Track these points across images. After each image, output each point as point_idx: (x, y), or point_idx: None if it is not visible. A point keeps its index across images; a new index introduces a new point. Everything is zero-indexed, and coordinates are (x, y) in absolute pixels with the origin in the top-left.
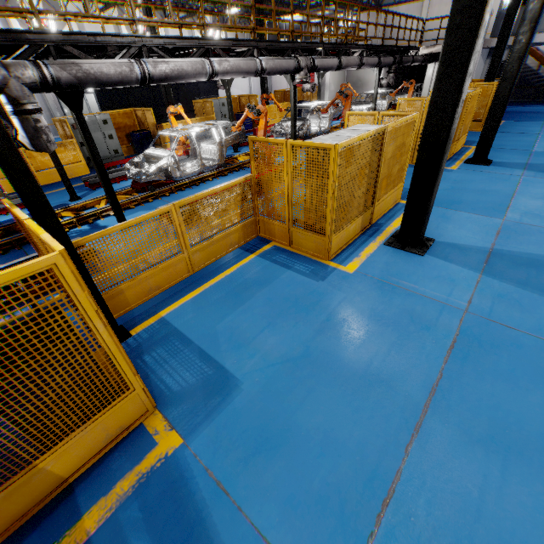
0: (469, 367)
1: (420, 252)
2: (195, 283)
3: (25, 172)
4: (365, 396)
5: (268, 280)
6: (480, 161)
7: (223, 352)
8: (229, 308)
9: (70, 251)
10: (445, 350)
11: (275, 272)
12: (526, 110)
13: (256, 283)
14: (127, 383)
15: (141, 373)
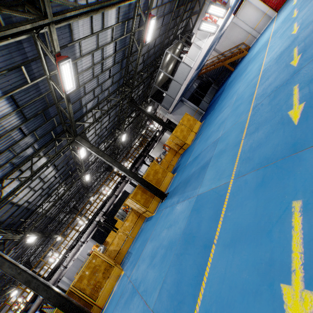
0: None
1: None
2: None
3: None
4: None
5: None
6: (163, 199)
7: None
8: None
9: None
10: None
11: None
12: (220, 92)
13: None
14: None
15: None
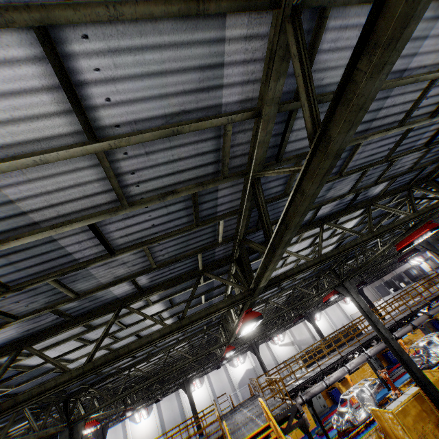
0: None
1: None
2: None
3: None
4: None
5: None
6: None
7: None
8: None
9: None
10: None
11: None
12: None
13: None
14: None
15: None
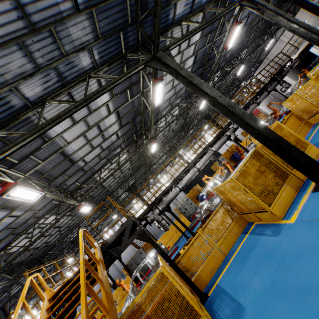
0: None
1: None
2: (226, 261)
3: (157, 246)
4: (302, 302)
5: (253, 246)
6: None
7: (238, 294)
8: (239, 270)
9: (174, 264)
10: None
11: (256, 240)
12: None
13: (249, 250)
14: (198, 312)
15: (213, 313)
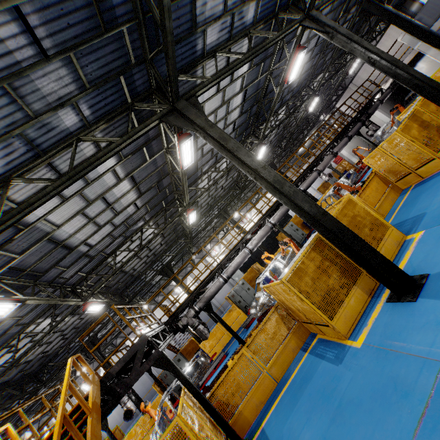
0: (434, 438)
1: (411, 298)
2: (278, 391)
3: (180, 375)
4: None
5: (311, 375)
6: None
7: None
8: (290, 410)
9: (204, 400)
10: (416, 419)
11: (315, 365)
12: None
13: (305, 381)
14: None
15: None
